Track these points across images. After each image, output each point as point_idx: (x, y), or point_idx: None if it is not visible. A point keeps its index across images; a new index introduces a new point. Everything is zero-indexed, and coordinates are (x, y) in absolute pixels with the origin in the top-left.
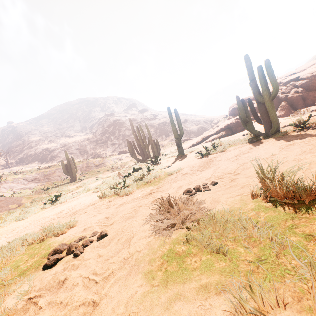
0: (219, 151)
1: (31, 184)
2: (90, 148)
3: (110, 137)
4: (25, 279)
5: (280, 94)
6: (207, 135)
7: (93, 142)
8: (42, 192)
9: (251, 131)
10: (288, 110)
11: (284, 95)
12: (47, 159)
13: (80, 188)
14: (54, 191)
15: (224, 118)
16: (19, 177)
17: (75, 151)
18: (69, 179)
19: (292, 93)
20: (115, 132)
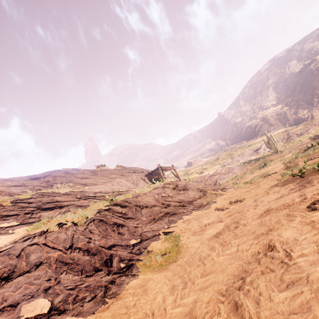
0: None
1: (247, 157)
2: (290, 115)
3: (316, 92)
4: (261, 178)
5: None
6: None
7: (293, 107)
8: (256, 162)
9: None
10: None
11: None
12: (251, 135)
13: (278, 159)
14: (263, 161)
15: None
16: (239, 153)
17: (274, 122)
18: (272, 152)
19: None
20: None
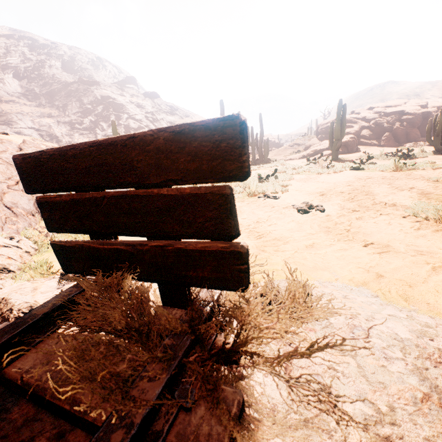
0: (425, 156)
1: None
2: (62, 134)
3: (100, 123)
4: None
5: (384, 123)
6: (319, 148)
7: (64, 125)
8: None
9: (436, 145)
10: (392, 142)
11: (390, 126)
12: None
13: None
14: None
15: (303, 137)
16: None
17: (28, 131)
18: None
19: (397, 125)
20: (109, 116)
